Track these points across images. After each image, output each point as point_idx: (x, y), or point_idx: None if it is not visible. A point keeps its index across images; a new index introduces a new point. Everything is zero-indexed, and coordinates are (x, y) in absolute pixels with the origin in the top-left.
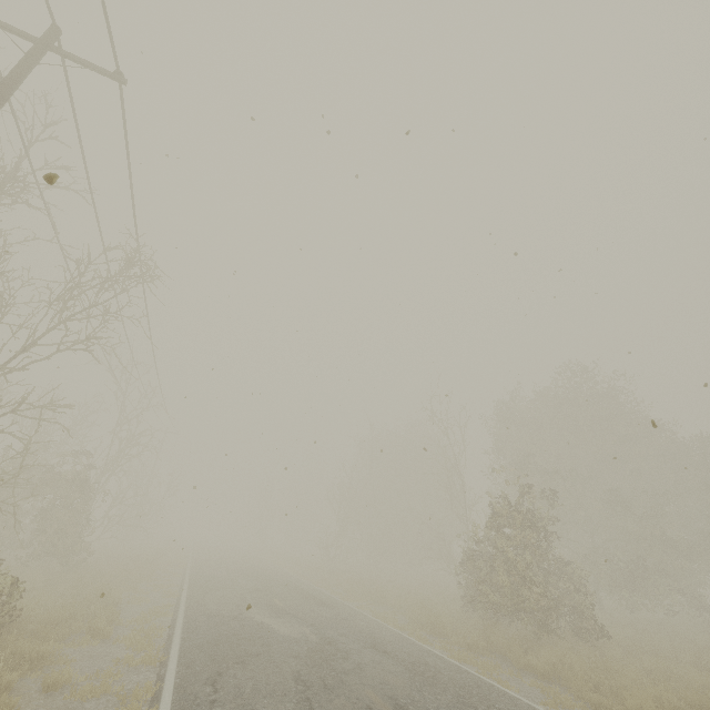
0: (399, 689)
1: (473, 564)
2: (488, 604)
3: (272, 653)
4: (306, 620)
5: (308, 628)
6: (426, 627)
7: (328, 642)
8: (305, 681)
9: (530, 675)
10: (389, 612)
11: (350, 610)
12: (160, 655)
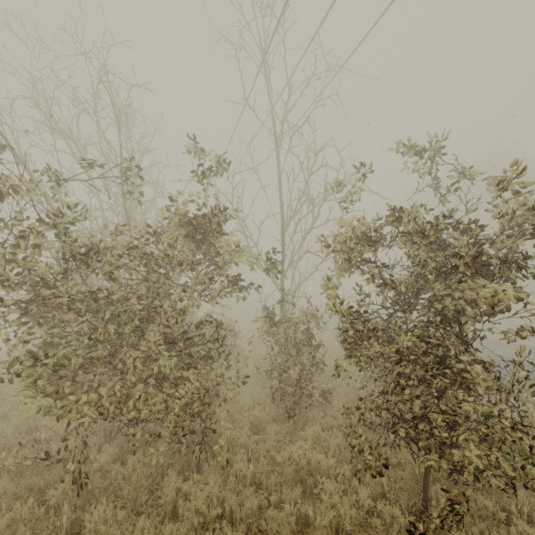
0: None
1: None
2: None
3: None
4: None
5: None
6: None
7: None
8: None
9: None
10: None
11: None
12: None
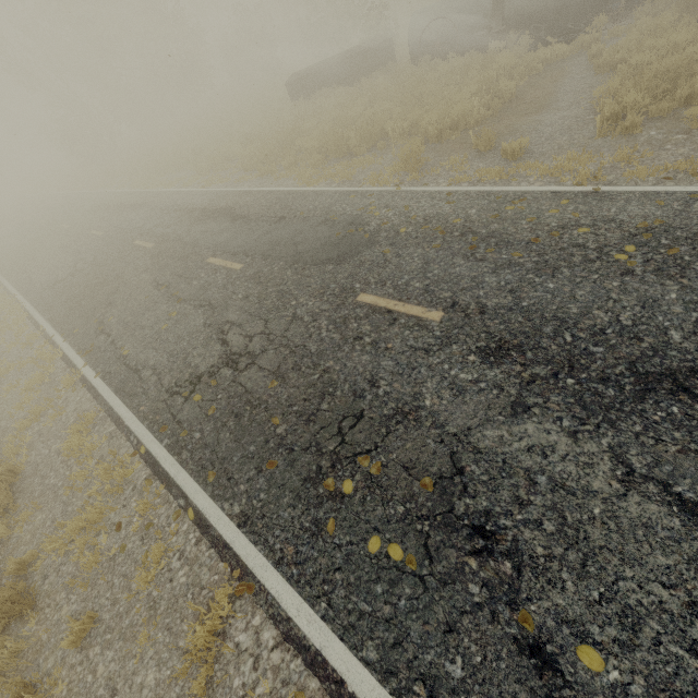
0: None
1: None
2: None
3: None
4: None
5: None
6: None
7: None
8: None
9: None
10: None
11: None
12: None
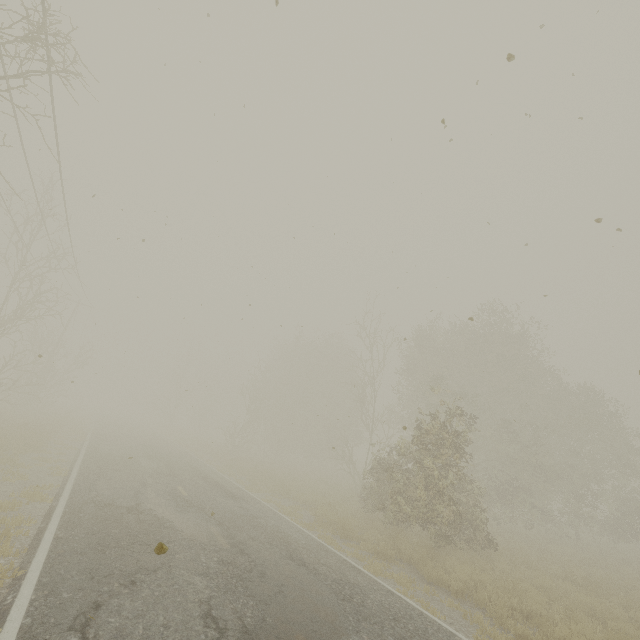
0: (334, 629)
1: (390, 474)
2: (400, 513)
3: (173, 568)
4: (214, 517)
5: (217, 528)
6: (332, 526)
7: (241, 550)
8: (217, 620)
9: (442, 590)
10: (295, 508)
11: (257, 504)
12: (16, 564)
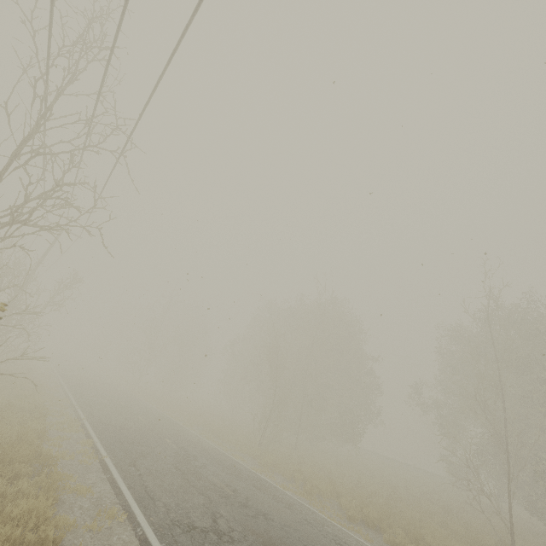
0: None
1: None
2: None
3: None
4: None
5: None
6: None
7: None
8: None
9: None
10: None
11: None
12: None
